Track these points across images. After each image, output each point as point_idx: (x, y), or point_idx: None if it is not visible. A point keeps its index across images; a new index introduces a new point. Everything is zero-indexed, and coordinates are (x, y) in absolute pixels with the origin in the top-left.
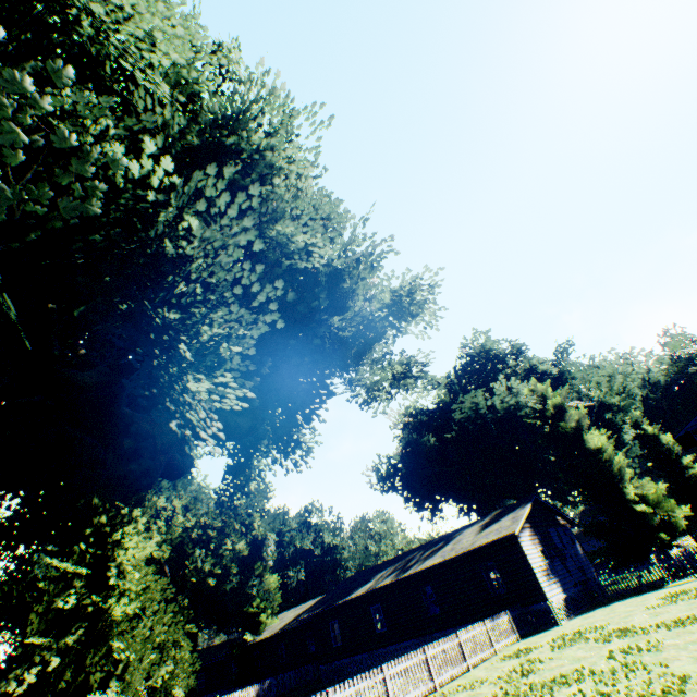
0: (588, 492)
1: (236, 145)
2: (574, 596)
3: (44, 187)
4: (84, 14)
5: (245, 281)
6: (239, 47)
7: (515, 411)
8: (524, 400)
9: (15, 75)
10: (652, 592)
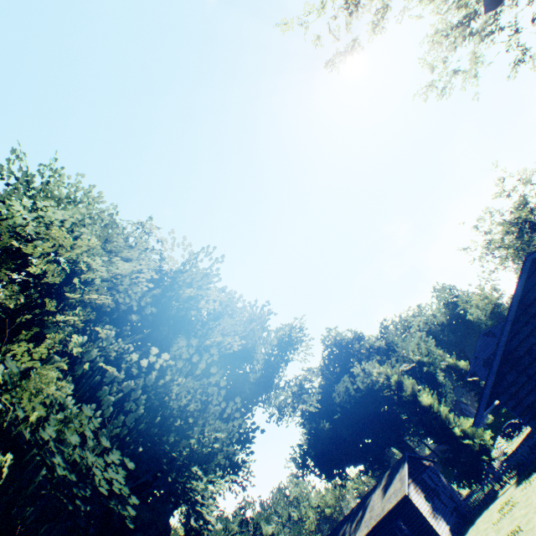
0: (434, 437)
1: (176, 297)
2: (454, 523)
3: (120, 417)
4: (98, 279)
5: (215, 401)
6: (152, 218)
7: (372, 385)
8: (375, 378)
9: (111, 372)
10: (493, 504)
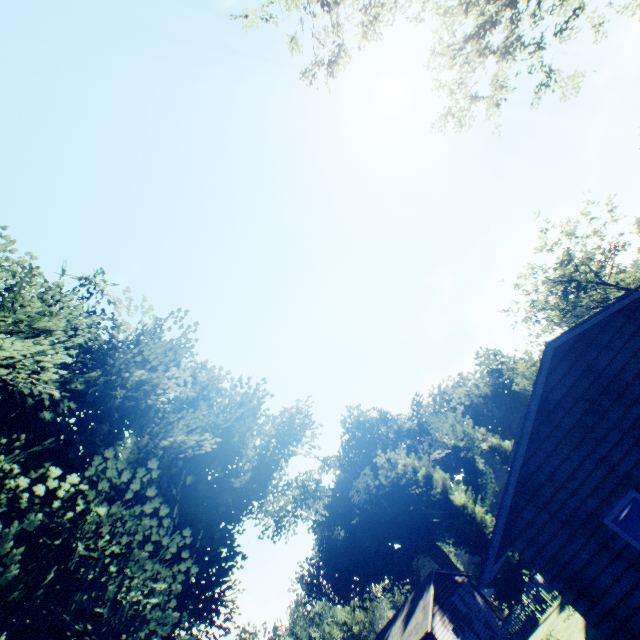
0: (469, 546)
1: (120, 381)
2: None
3: None
4: None
5: (155, 536)
6: (104, 272)
7: (398, 480)
8: (401, 470)
9: None
10: (533, 635)
